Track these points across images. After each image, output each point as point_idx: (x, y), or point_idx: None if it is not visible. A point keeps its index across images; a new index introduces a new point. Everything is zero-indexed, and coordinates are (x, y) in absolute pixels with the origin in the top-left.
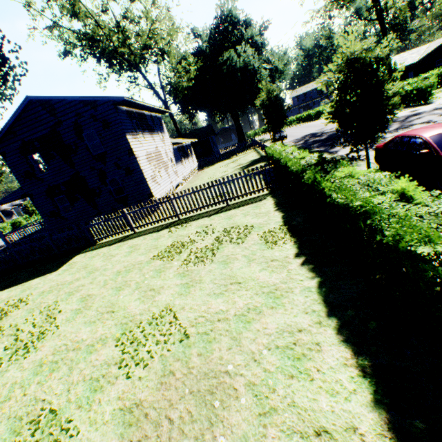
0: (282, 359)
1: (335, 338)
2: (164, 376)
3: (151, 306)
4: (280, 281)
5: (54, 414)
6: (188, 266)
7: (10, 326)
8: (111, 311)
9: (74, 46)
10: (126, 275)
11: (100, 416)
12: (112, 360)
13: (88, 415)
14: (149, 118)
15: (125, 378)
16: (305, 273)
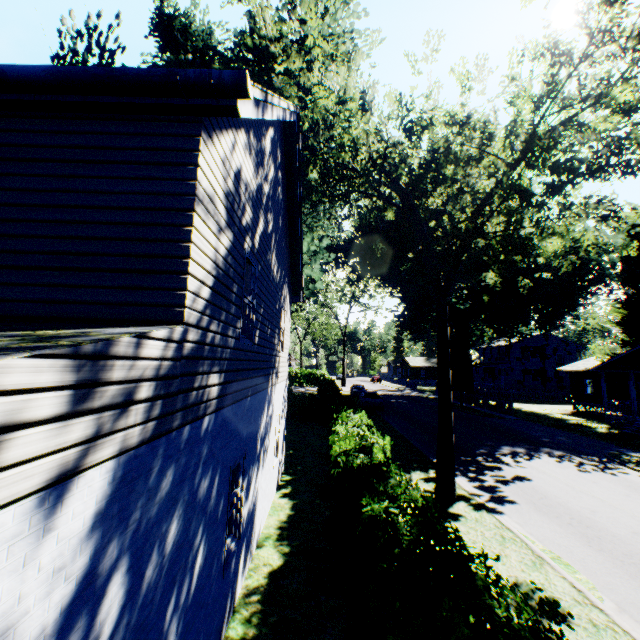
0: None
1: None
2: None
3: None
4: None
5: None
6: None
7: None
8: None
9: None
10: None
11: None
12: None
13: None
14: None
15: None
16: None
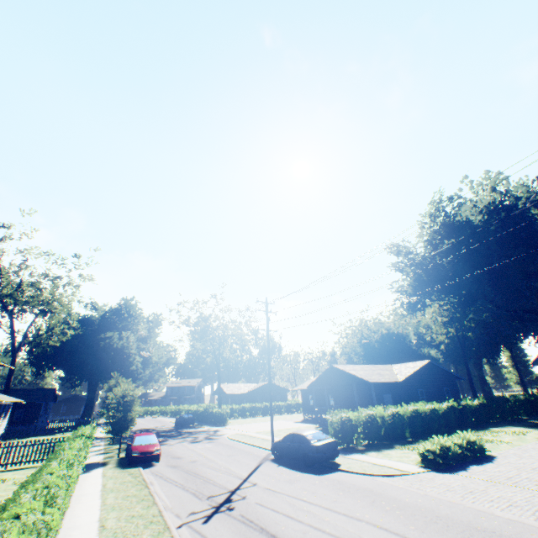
0: None
1: None
2: None
3: None
4: (6, 493)
5: None
6: None
7: None
8: None
9: None
10: None
11: None
12: None
13: None
14: None
15: None
16: None
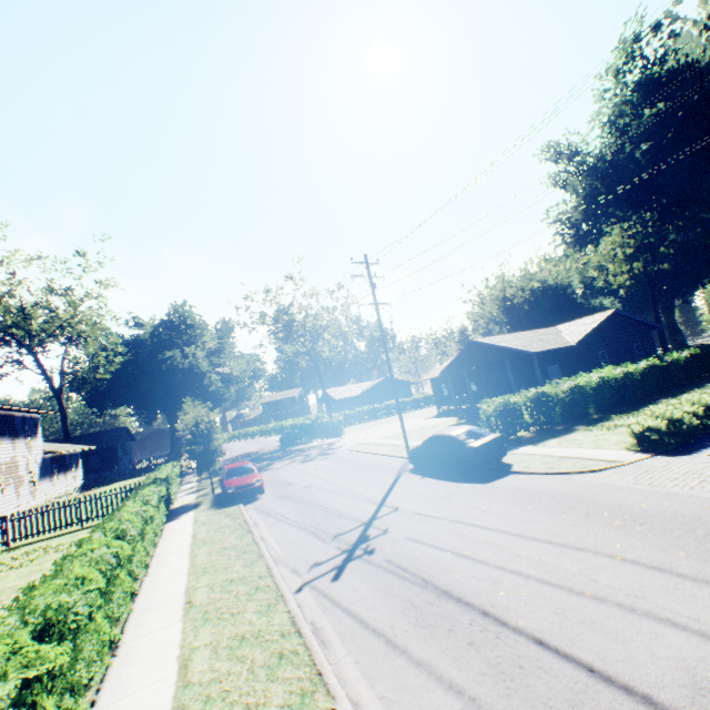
0: None
1: None
2: None
3: None
4: None
5: None
6: None
7: None
8: None
9: None
10: None
11: None
12: None
13: None
14: (20, 419)
15: None
16: None
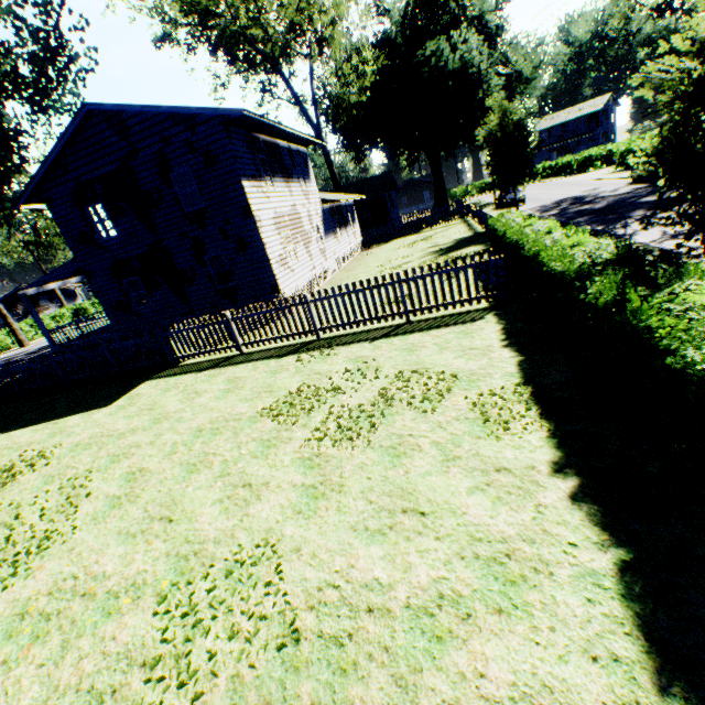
0: None
1: None
2: None
3: (238, 528)
4: (517, 533)
5: None
6: (322, 446)
7: (9, 505)
8: (167, 517)
9: (176, 24)
10: (209, 441)
11: None
12: (139, 652)
13: None
14: (286, 153)
15: None
16: (582, 526)
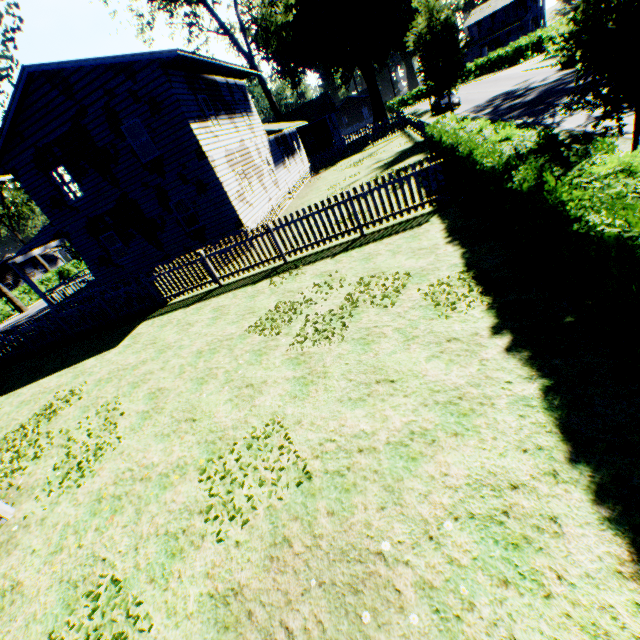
0: (482, 542)
1: (590, 510)
2: (274, 546)
3: (249, 416)
4: (466, 382)
5: (118, 587)
6: (304, 347)
7: (60, 432)
8: (191, 418)
9: None
10: (210, 359)
11: (181, 602)
12: (195, 506)
13: (163, 597)
14: (225, 89)
15: (215, 541)
16: (515, 369)
